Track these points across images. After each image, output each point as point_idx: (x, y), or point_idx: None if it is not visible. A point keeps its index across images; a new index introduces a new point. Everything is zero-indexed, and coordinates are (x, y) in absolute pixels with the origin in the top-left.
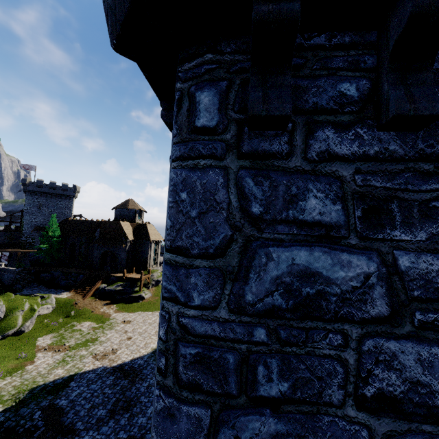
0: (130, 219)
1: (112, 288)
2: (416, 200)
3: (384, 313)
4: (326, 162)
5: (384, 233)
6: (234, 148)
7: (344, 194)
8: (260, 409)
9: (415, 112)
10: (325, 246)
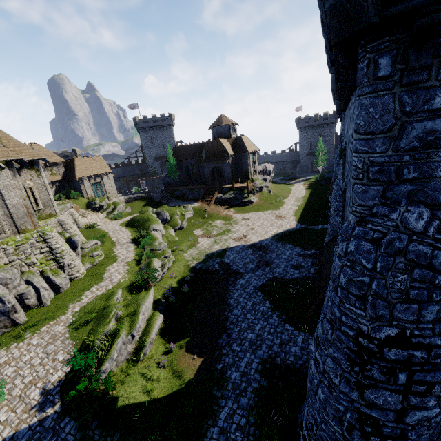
0: (226, 136)
1: (227, 196)
2: None
3: None
4: None
5: None
6: (398, 83)
7: None
8: (404, 183)
9: None
10: None
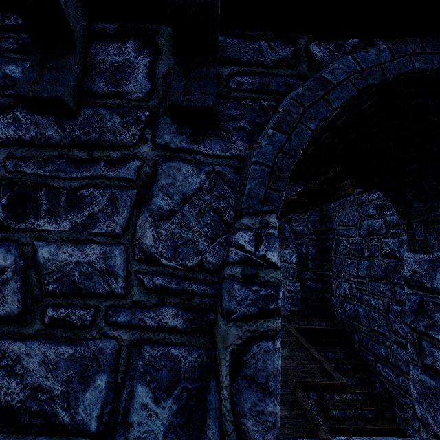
0: None
1: None
2: (65, 188)
3: (14, 311)
4: None
5: (28, 223)
6: None
7: None
8: None
9: (35, 94)
10: None
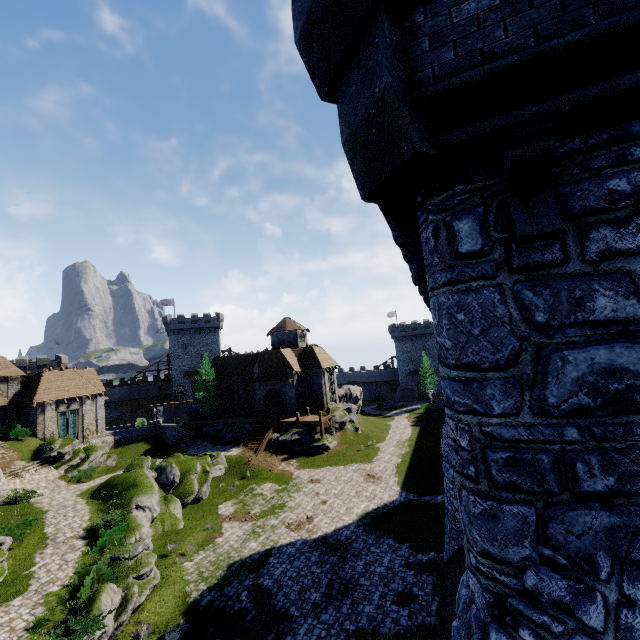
0: (291, 344)
1: (286, 438)
2: None
3: None
4: (609, 261)
5: None
6: (504, 265)
7: (637, 288)
8: (588, 503)
9: None
10: (626, 341)
